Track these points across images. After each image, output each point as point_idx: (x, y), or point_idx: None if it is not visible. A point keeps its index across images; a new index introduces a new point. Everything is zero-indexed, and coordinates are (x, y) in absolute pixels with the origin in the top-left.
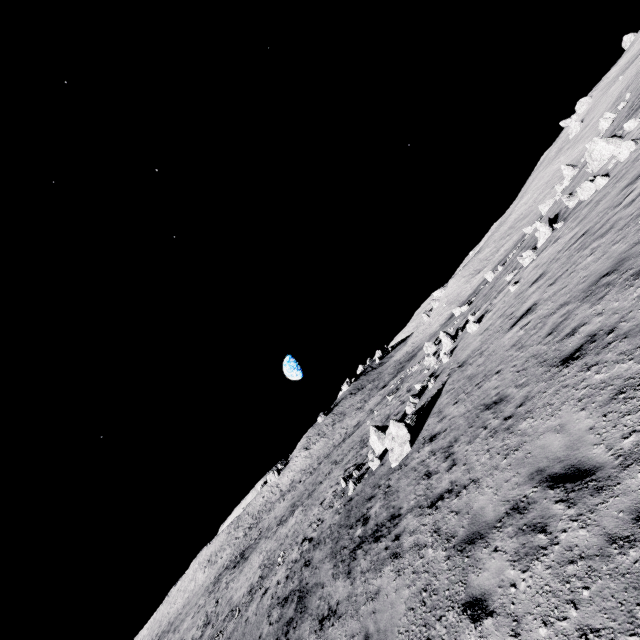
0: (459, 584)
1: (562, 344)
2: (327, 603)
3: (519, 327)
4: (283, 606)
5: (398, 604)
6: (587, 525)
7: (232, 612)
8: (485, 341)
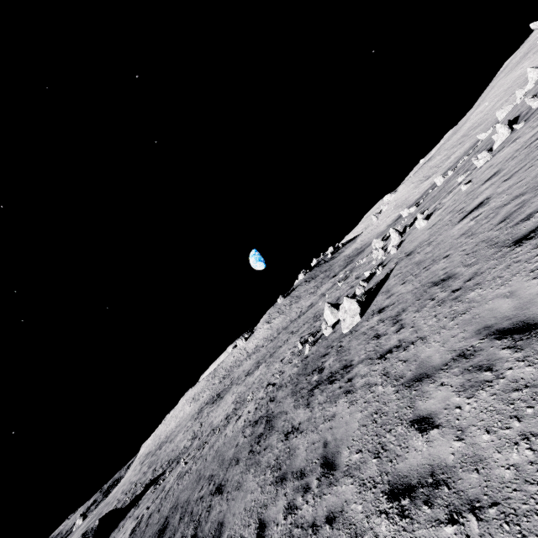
0: (407, 408)
1: (515, 228)
2: (290, 423)
3: (469, 219)
4: (254, 426)
5: (352, 423)
6: (534, 364)
7: (213, 430)
8: (433, 233)
